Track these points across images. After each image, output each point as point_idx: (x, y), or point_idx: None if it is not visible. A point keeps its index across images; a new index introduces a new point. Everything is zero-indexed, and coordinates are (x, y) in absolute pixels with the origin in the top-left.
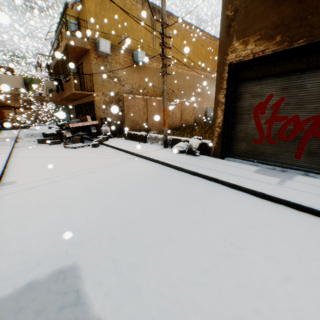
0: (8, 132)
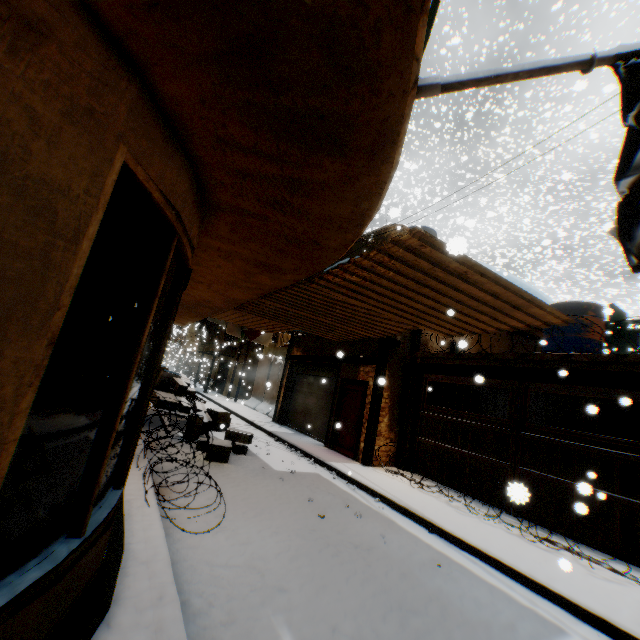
0: None
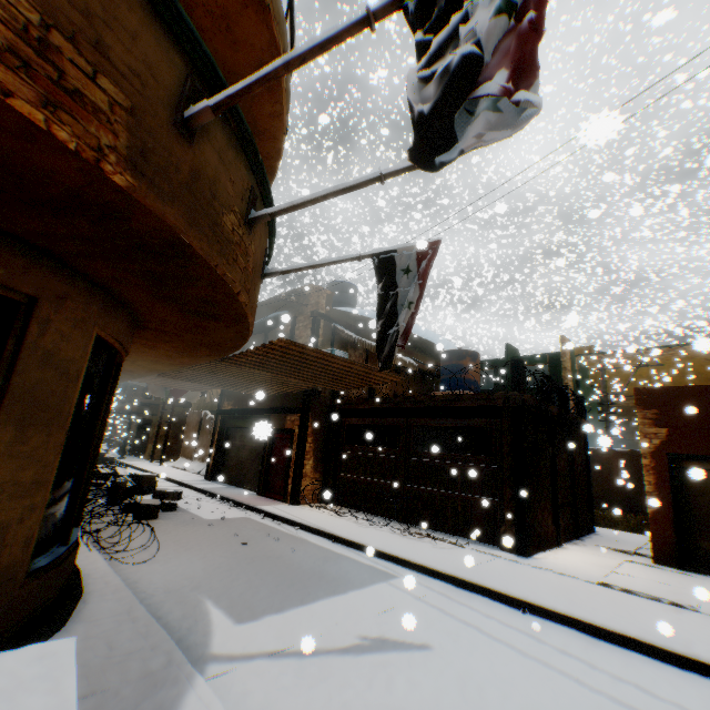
0: (455, 556)
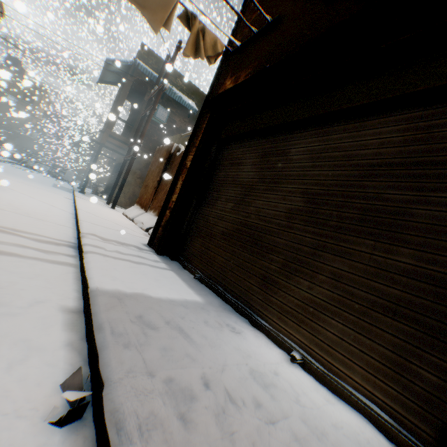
0: None
